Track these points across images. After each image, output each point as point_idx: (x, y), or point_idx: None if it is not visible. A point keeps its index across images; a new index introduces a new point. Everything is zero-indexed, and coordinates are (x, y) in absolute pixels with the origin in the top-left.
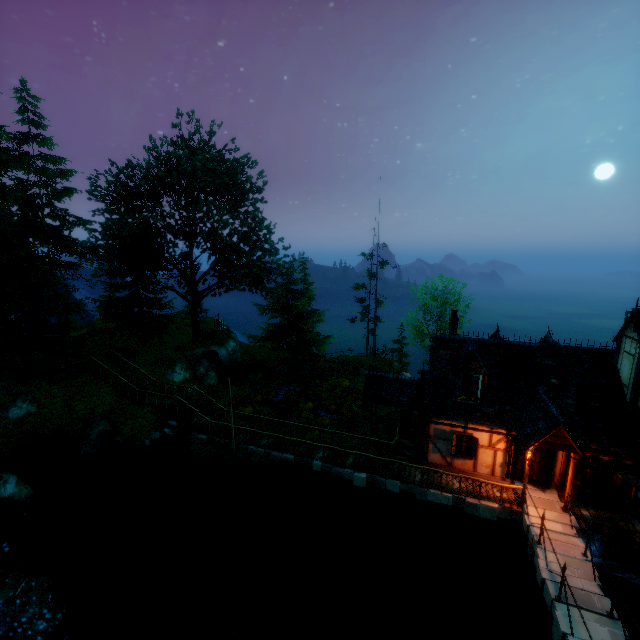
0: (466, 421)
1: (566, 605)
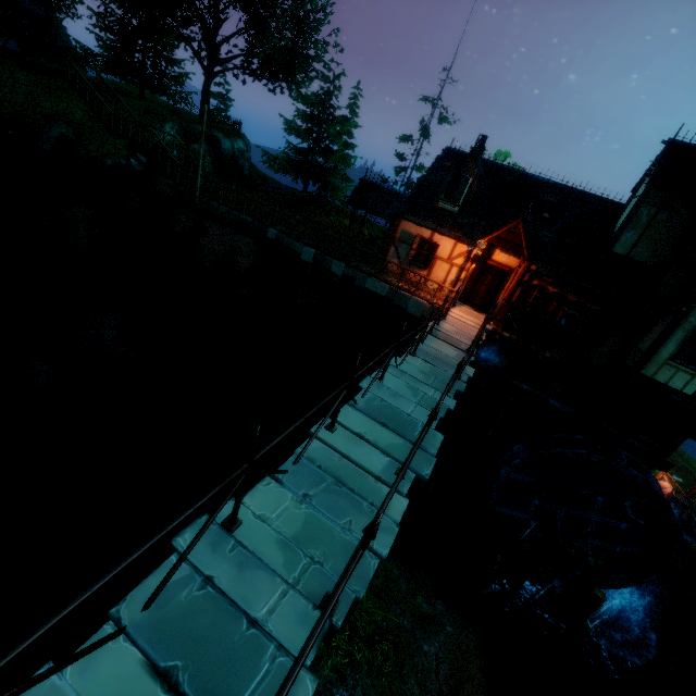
0: (436, 226)
1: (434, 337)
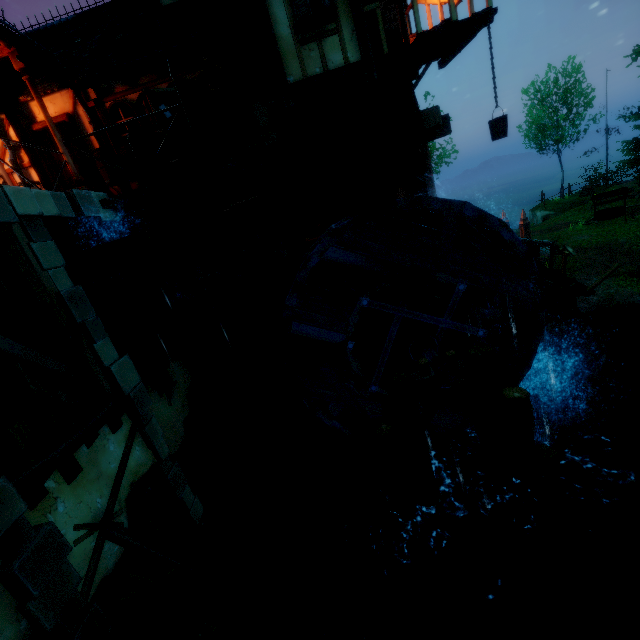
0: None
1: None
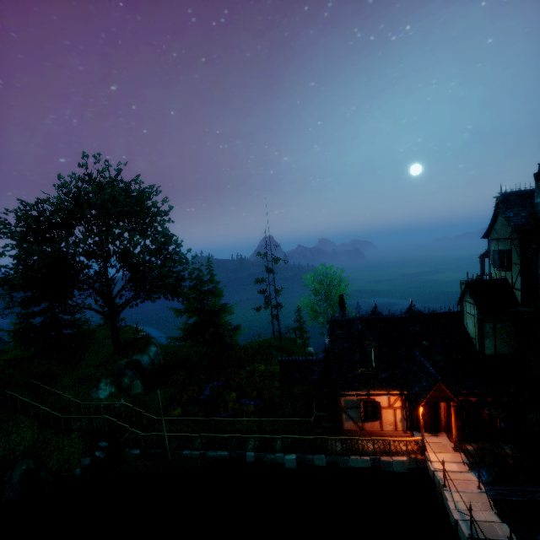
0: (368, 389)
1: None
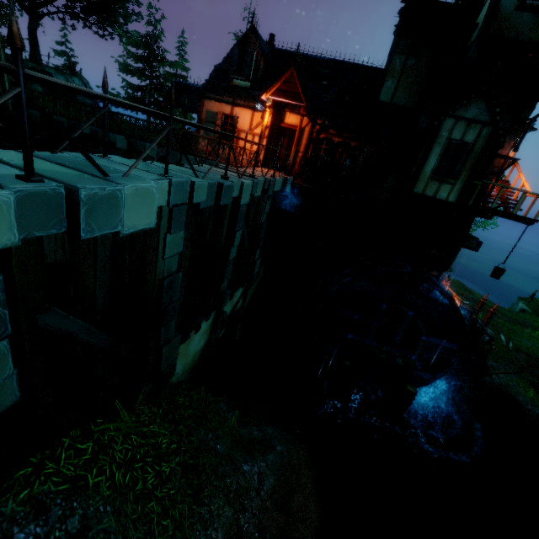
0: (233, 101)
1: (219, 169)
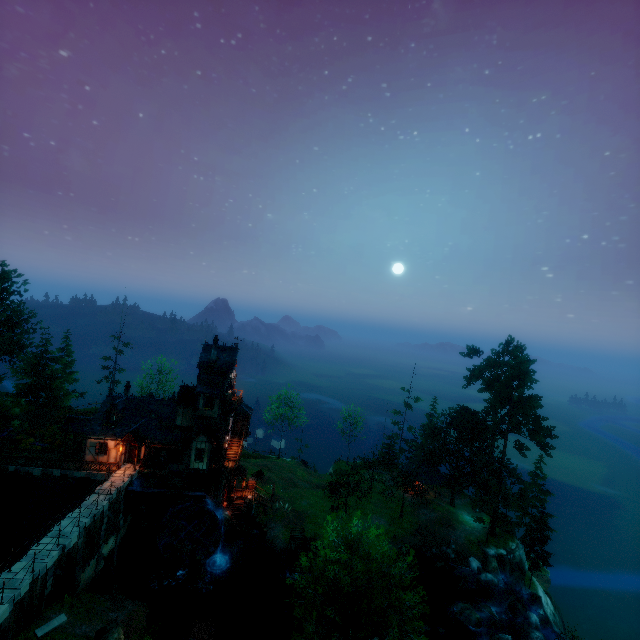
0: (105, 436)
1: (96, 494)
